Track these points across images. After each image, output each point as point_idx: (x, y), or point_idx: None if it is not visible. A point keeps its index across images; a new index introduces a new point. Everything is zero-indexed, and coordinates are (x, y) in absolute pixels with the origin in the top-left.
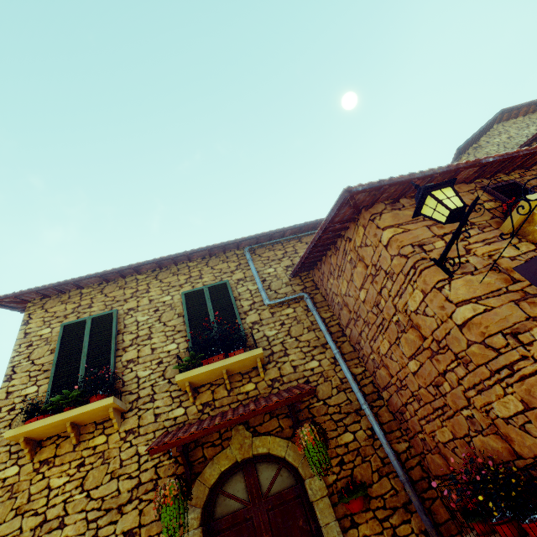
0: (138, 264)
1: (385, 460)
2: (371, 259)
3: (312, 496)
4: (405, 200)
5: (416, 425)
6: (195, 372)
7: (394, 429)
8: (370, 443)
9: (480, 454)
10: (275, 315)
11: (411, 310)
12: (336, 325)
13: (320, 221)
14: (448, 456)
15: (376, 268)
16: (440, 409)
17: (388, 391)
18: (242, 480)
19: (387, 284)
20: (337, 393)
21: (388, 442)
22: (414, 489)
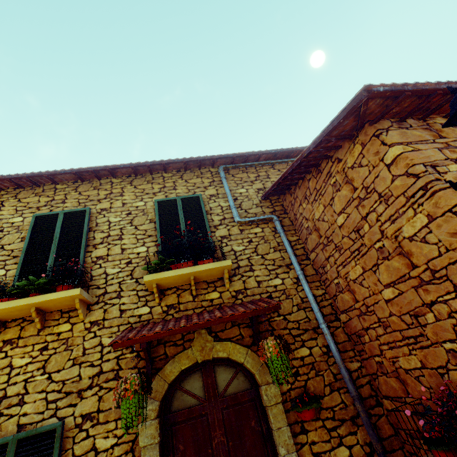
0: (113, 166)
1: (337, 376)
2: (363, 181)
3: (267, 401)
4: (412, 121)
5: (375, 349)
6: (164, 275)
7: (348, 349)
8: (324, 359)
9: (455, 387)
10: (244, 232)
11: (405, 236)
12: (301, 248)
13: (295, 150)
14: (408, 381)
15: (367, 191)
16: (412, 338)
17: (348, 314)
18: (200, 379)
19: (378, 207)
20: (297, 311)
21: (342, 360)
22: (363, 405)
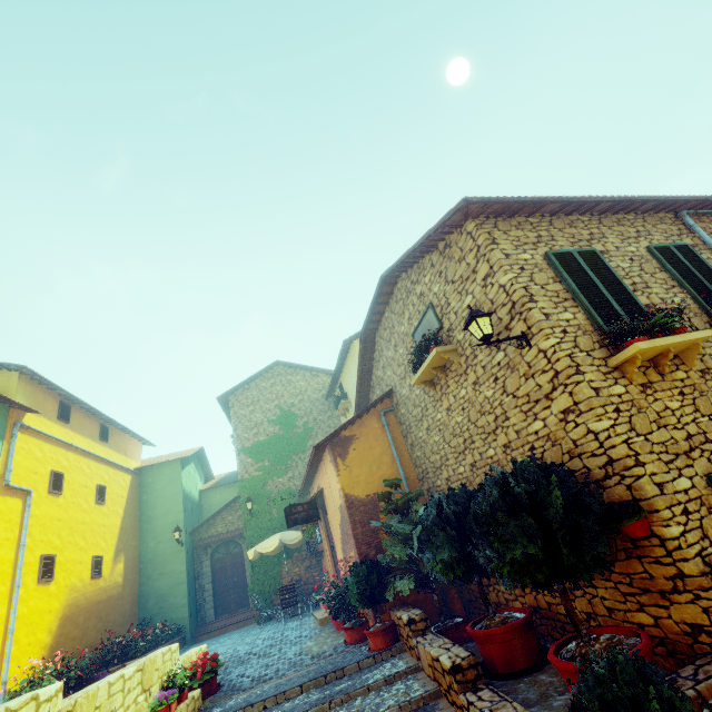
0: (609, 198)
1: None
2: None
3: None
4: None
5: None
6: None
7: None
8: None
9: None
10: None
11: None
12: None
13: None
14: None
15: None
16: None
17: None
18: None
19: None
20: None
21: None
22: None
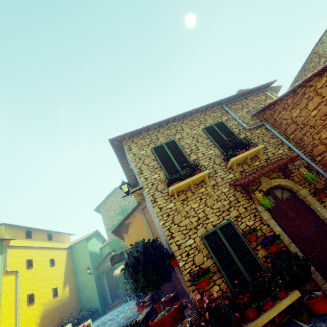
0: (178, 115)
1: (326, 181)
2: None
3: (304, 195)
4: None
5: None
6: (239, 157)
7: (325, 170)
8: (317, 176)
9: None
10: (253, 133)
11: None
12: (283, 135)
13: (259, 87)
14: None
15: None
16: None
17: (322, 155)
18: (270, 196)
19: None
20: (296, 161)
21: (326, 174)
22: None
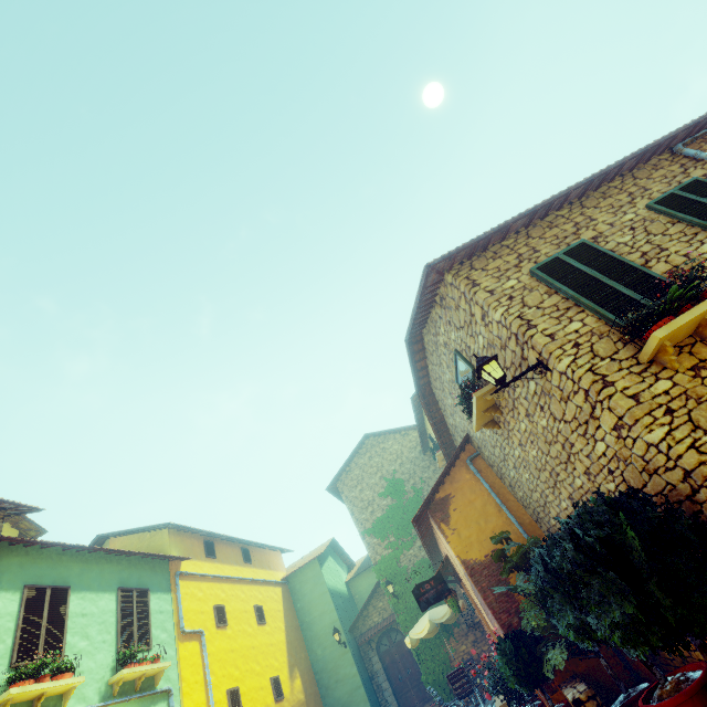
0: (575, 186)
1: None
2: None
3: None
4: None
5: None
6: None
7: None
8: None
9: None
10: None
11: None
12: None
13: None
14: None
15: None
16: None
17: None
18: None
19: None
20: None
21: None
22: None
